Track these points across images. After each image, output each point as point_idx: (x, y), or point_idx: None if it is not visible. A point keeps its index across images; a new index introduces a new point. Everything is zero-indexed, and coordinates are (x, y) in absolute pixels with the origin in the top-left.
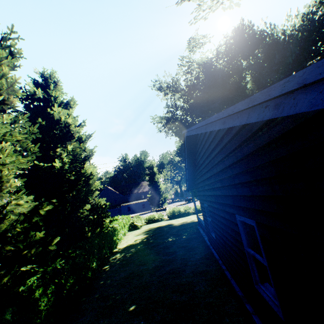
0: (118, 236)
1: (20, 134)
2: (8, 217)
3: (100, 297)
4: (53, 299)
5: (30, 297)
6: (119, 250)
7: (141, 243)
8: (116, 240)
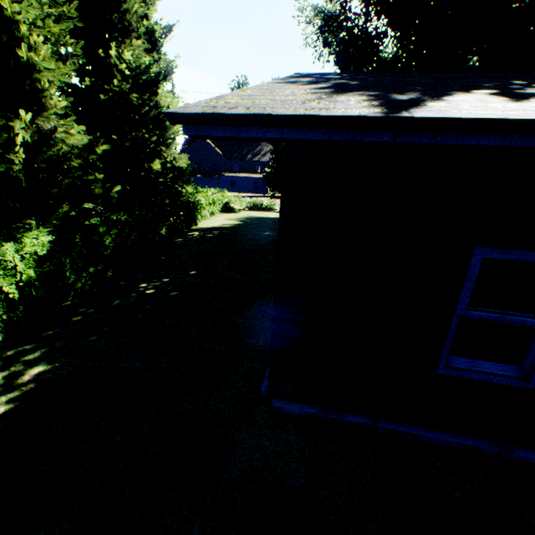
0: (202, 213)
1: (53, 19)
2: (61, 149)
3: (166, 260)
4: (118, 243)
5: (95, 230)
6: (200, 229)
7: (229, 228)
8: (198, 216)
